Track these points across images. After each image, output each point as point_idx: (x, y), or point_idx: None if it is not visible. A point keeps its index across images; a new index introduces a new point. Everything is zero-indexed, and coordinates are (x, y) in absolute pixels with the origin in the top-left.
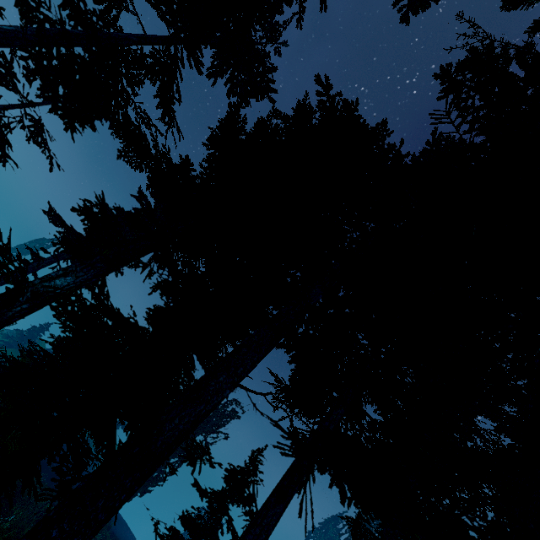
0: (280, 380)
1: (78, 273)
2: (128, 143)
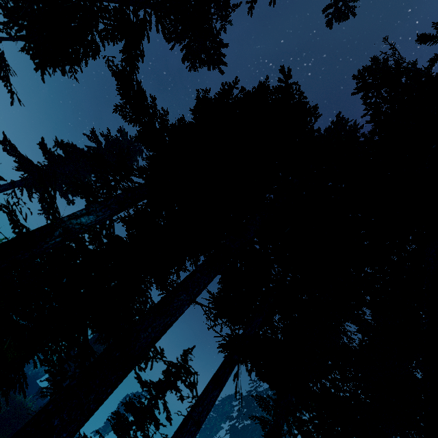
0: (215, 297)
1: (98, 213)
2: (127, 101)
